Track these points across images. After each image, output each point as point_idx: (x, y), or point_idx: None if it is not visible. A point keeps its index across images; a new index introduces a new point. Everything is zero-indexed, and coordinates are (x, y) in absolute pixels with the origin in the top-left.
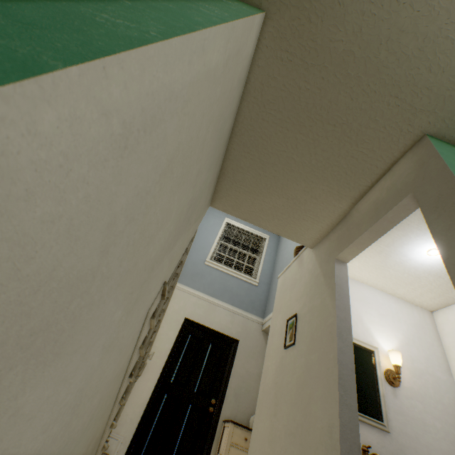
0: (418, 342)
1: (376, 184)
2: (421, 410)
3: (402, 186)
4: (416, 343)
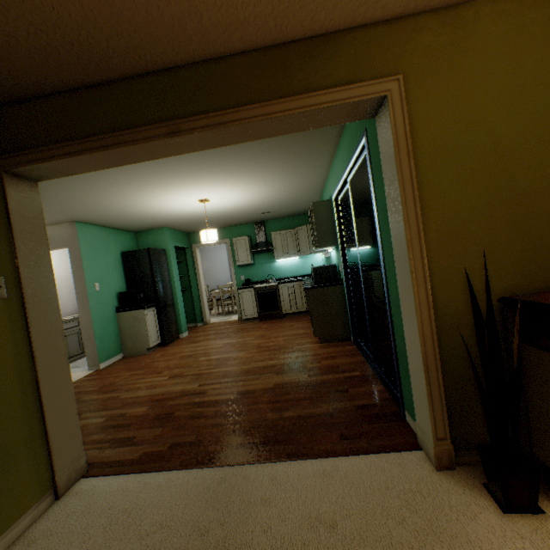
0: (62, 263)
1: (52, 226)
2: (61, 293)
3: (65, 240)
4: (61, 264)
